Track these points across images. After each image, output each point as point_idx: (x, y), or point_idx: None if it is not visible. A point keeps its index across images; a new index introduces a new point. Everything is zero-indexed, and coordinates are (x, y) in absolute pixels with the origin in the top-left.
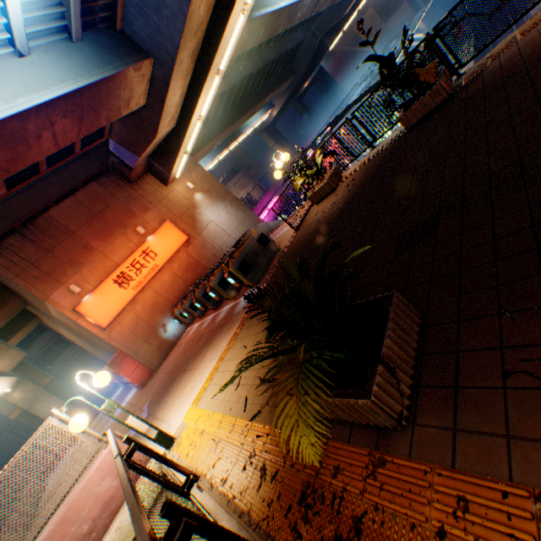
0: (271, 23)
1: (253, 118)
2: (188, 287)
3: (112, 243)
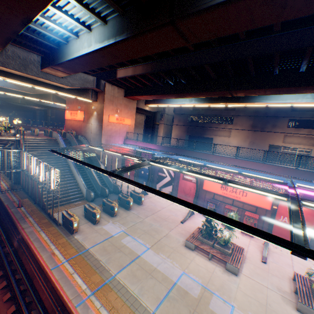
0: (82, 63)
1: (291, 95)
2: (77, 131)
3: (76, 105)
